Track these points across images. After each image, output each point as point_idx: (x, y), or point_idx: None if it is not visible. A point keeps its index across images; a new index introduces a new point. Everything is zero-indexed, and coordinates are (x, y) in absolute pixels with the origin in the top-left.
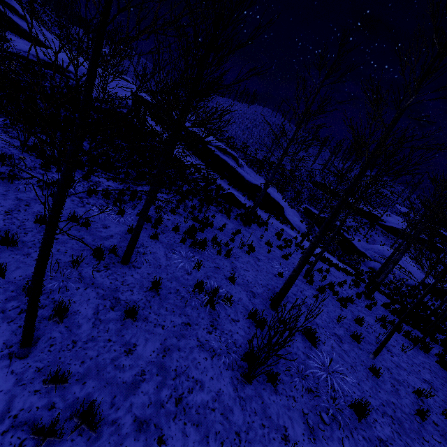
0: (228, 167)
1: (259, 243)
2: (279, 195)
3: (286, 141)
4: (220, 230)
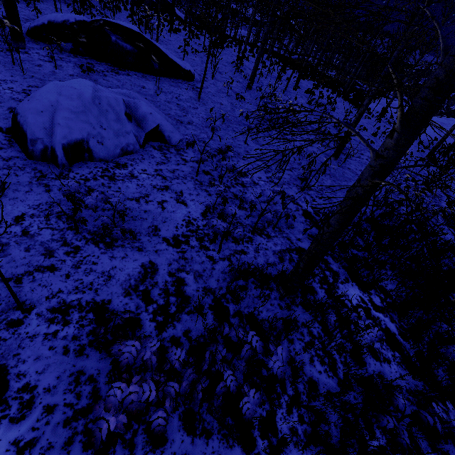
0: None
1: None
2: None
3: None
4: None
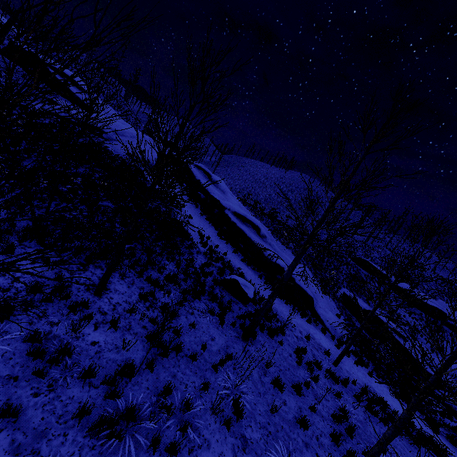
0: (244, 238)
1: (261, 380)
2: (310, 275)
3: (311, 224)
4: (192, 359)
